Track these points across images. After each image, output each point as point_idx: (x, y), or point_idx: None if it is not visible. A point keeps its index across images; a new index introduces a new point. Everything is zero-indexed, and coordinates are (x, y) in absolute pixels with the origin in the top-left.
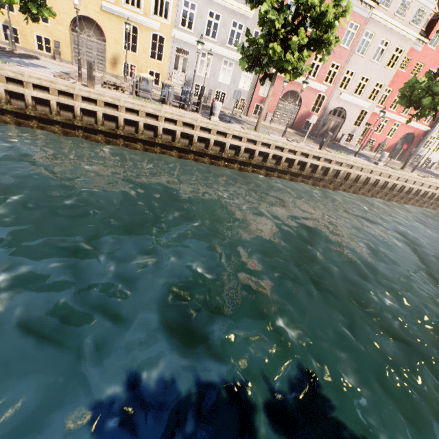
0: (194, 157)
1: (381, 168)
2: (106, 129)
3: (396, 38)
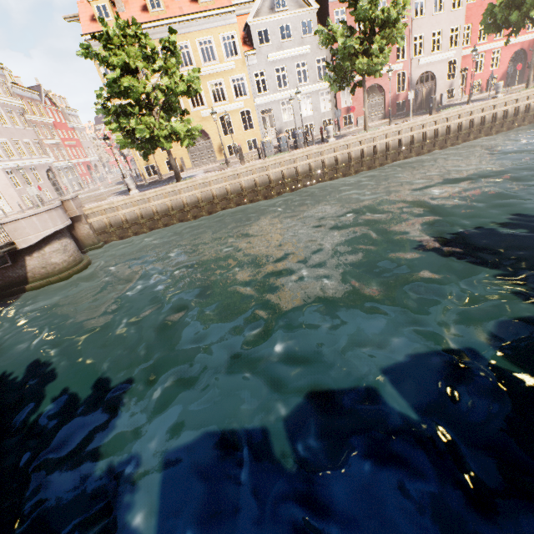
0: (329, 177)
1: (503, 98)
2: (263, 188)
3: None
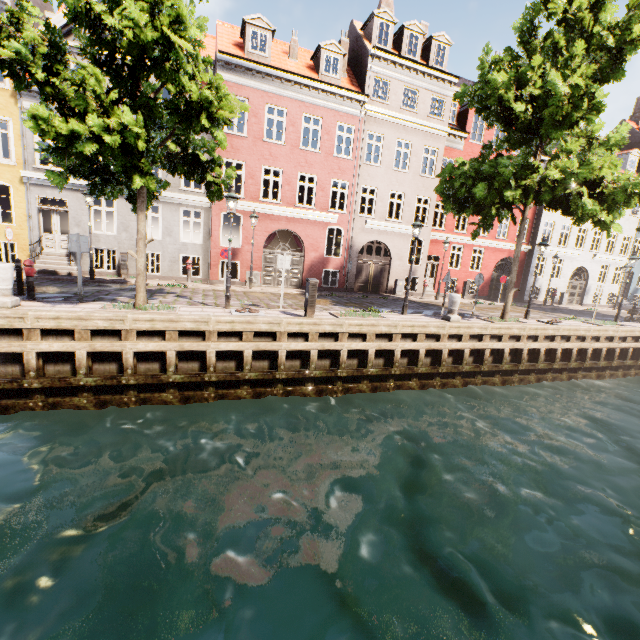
0: None
1: (456, 325)
2: None
3: (418, 137)
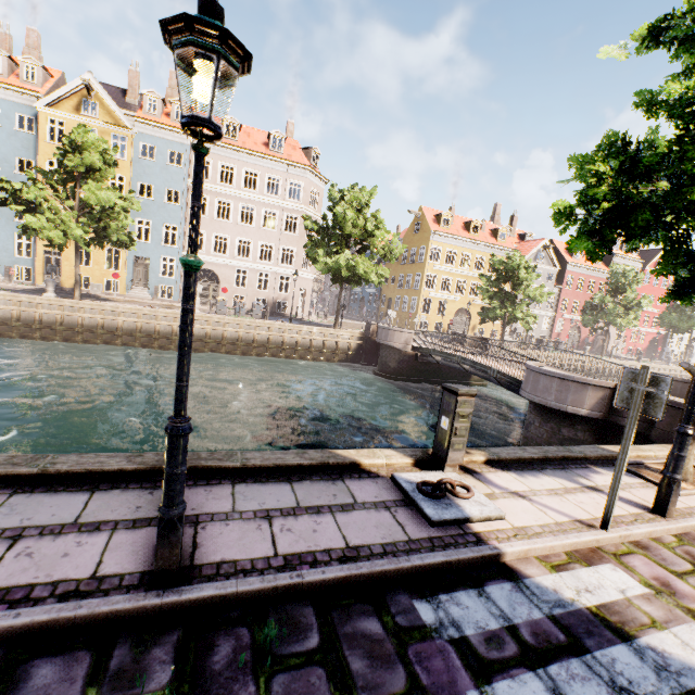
0: None
1: (675, 367)
2: None
3: None
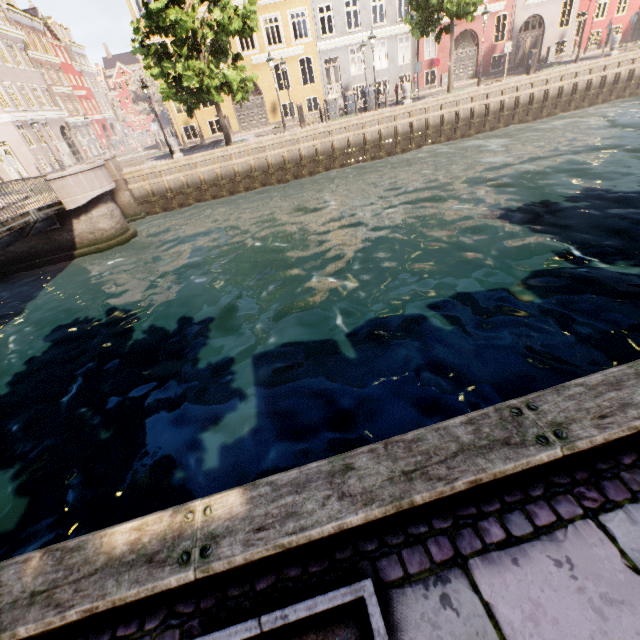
0: (401, 149)
1: (616, 57)
2: (325, 158)
3: None
